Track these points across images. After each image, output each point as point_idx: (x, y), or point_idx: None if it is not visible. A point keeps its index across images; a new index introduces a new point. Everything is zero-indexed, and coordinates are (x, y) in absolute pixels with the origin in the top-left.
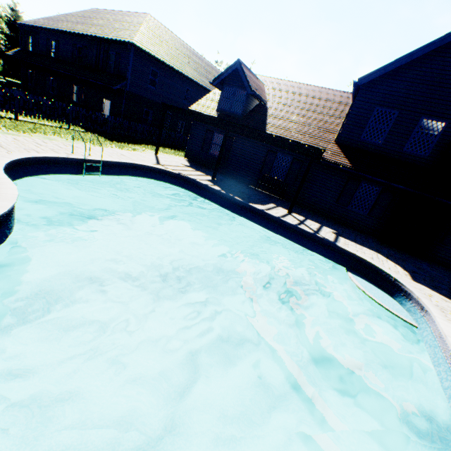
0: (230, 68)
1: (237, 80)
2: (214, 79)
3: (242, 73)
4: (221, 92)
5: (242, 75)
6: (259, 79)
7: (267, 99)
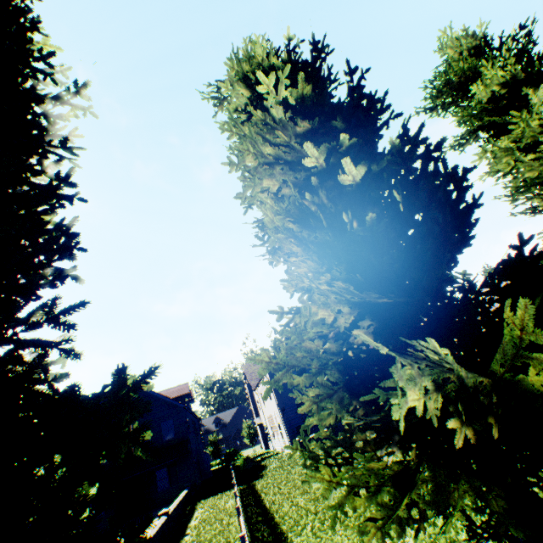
0: None
1: None
2: None
3: None
4: None
5: None
6: None
7: None
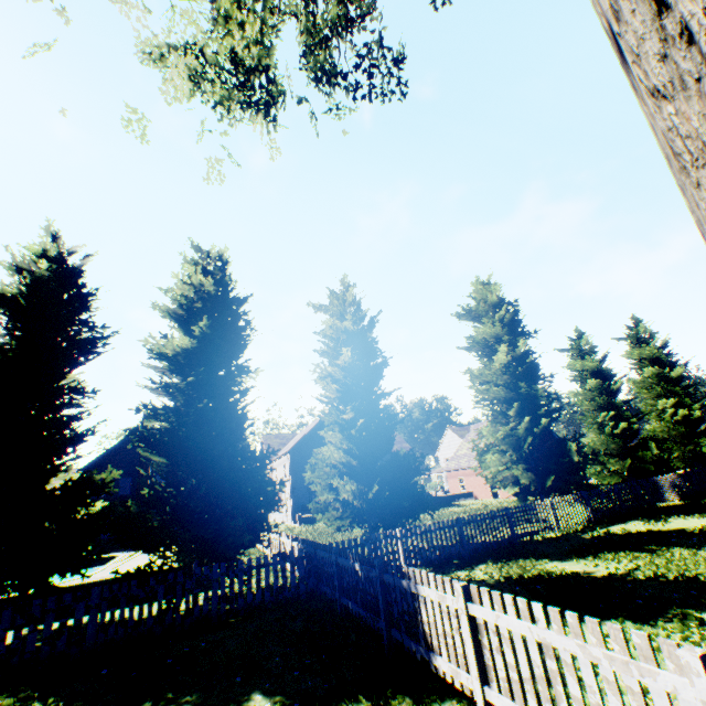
0: None
1: None
2: None
3: None
4: None
5: None
6: None
7: None
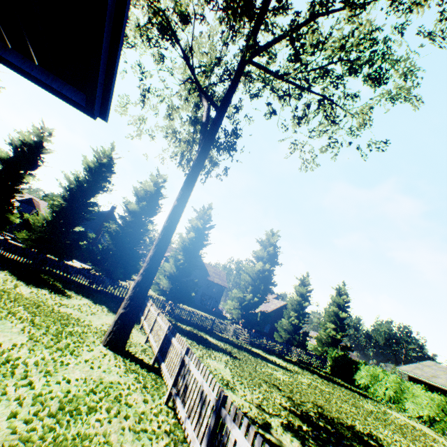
0: (28, 199)
1: (30, 203)
2: (19, 200)
3: (33, 202)
4: (21, 204)
5: (33, 203)
6: (38, 199)
7: (42, 210)
